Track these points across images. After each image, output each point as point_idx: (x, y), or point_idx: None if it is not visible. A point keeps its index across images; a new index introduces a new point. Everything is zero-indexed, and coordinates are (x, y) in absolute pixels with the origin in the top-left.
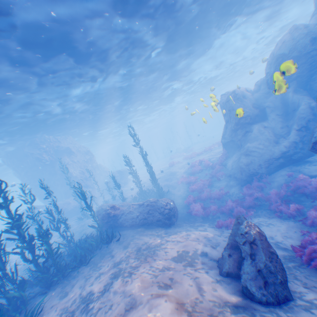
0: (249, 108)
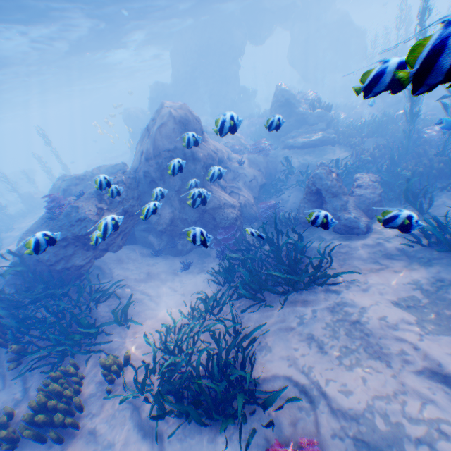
0: (140, 127)
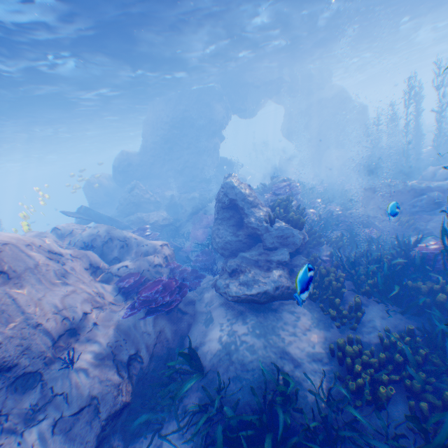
0: (102, 196)
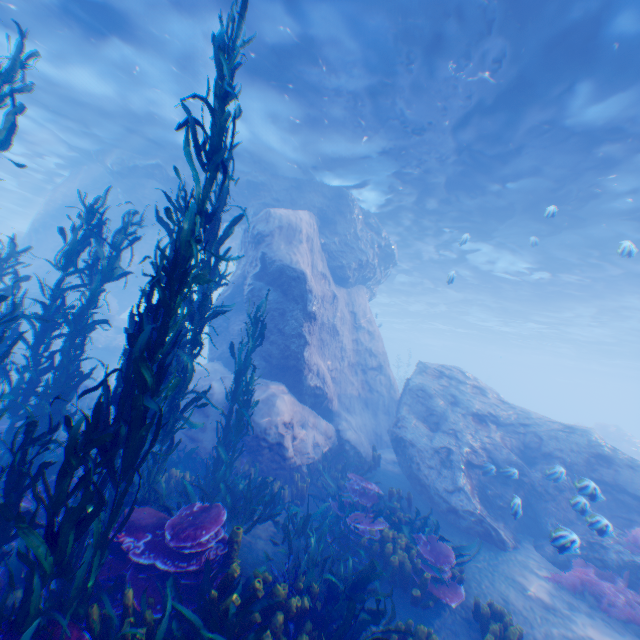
0: None
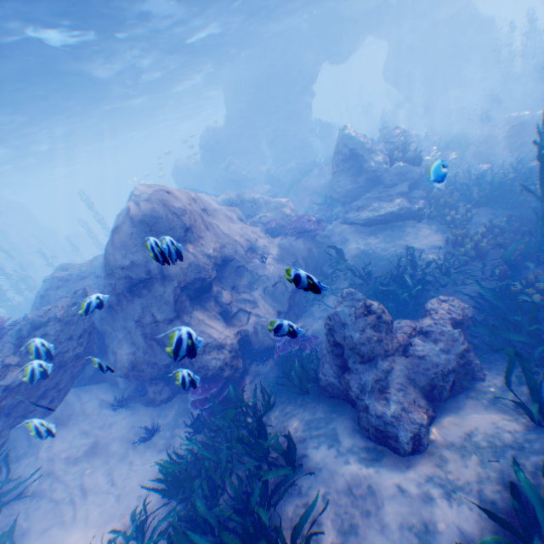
0: (191, 182)
